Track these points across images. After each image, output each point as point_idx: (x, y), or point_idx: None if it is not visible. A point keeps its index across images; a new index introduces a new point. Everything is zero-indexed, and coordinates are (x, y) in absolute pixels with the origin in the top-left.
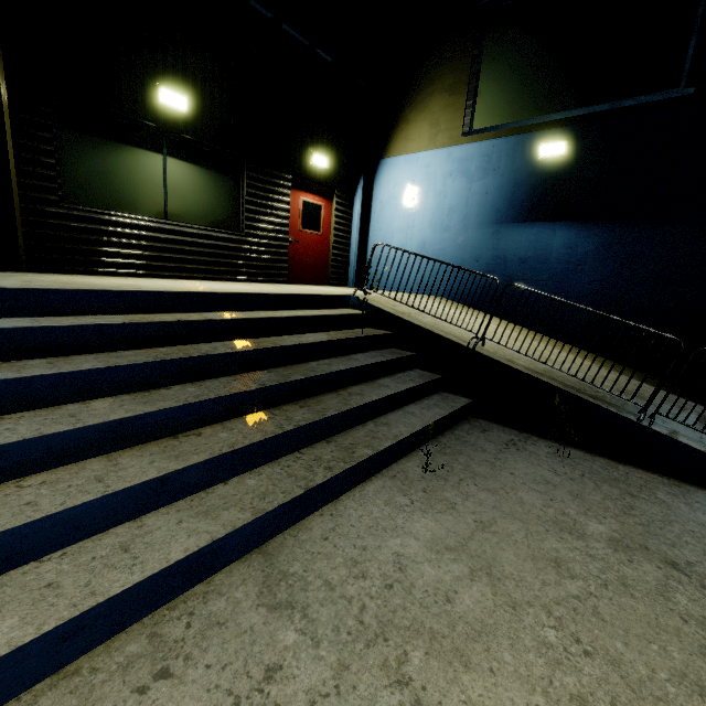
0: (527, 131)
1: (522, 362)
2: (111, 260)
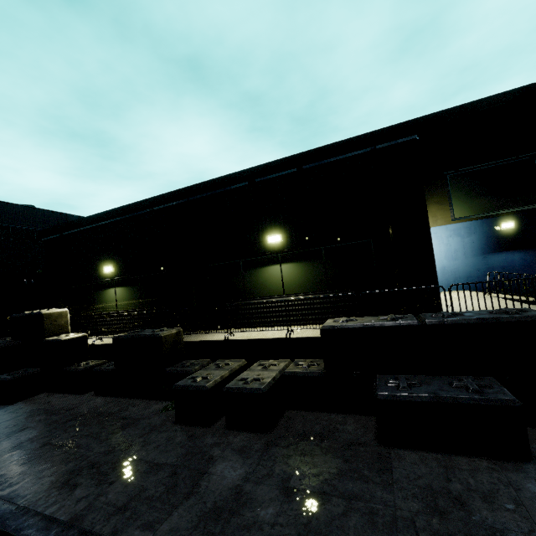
0: (485, 218)
1: None
2: None
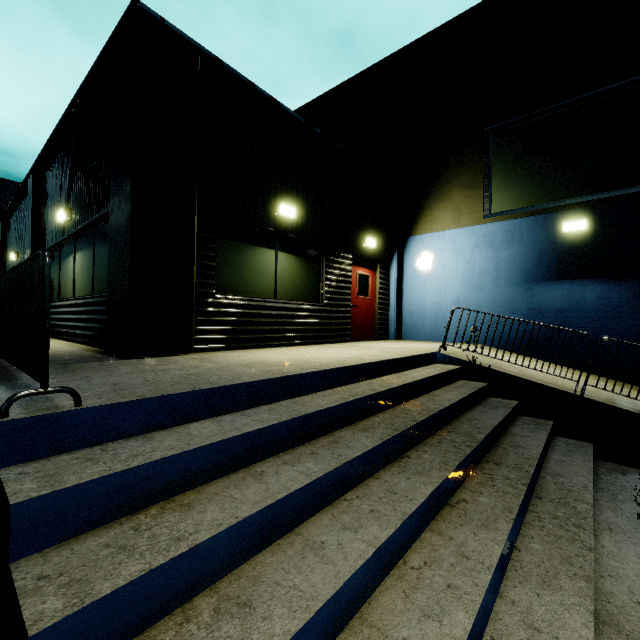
0: (544, 213)
1: (627, 405)
2: (242, 336)
